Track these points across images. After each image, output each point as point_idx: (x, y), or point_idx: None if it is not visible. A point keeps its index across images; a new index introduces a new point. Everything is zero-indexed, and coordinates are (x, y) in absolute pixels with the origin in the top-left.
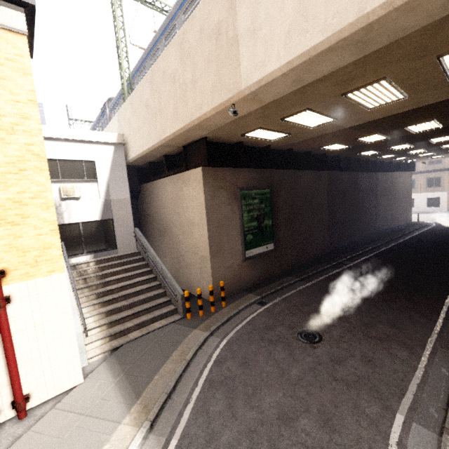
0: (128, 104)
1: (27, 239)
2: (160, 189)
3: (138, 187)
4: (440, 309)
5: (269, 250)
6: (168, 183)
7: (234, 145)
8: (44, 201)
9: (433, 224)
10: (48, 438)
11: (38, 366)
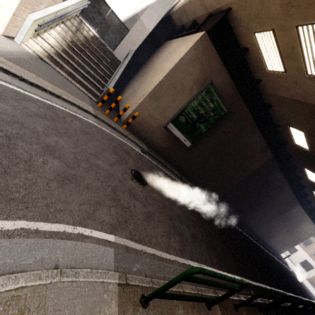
0: None
1: None
2: (171, 45)
3: (162, 41)
4: (234, 274)
5: (184, 143)
6: (178, 41)
7: (241, 49)
8: None
9: (291, 270)
10: None
11: None
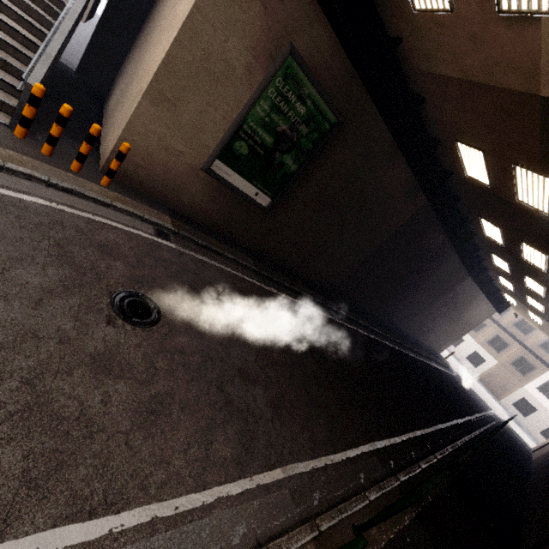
0: None
1: None
2: None
3: None
4: (361, 443)
5: (256, 201)
6: None
7: None
8: None
9: (454, 374)
10: None
11: None
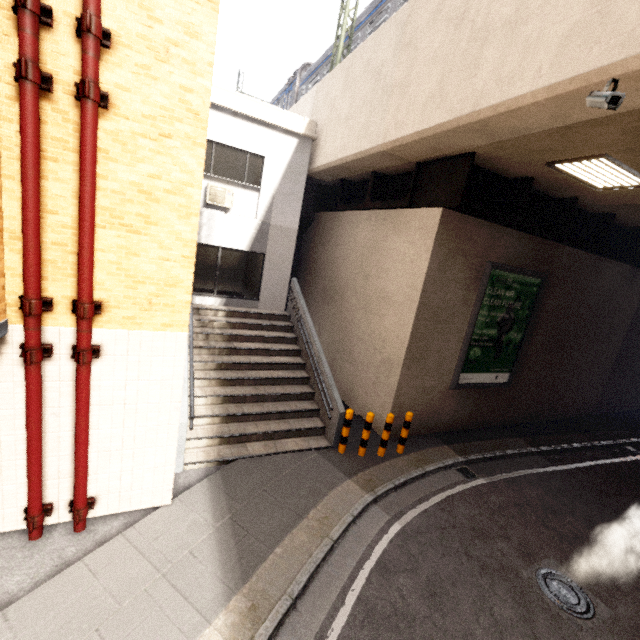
0: (342, 70)
1: (145, 262)
2: (347, 226)
3: (311, 215)
4: None
5: (498, 383)
6: (364, 221)
7: (513, 181)
8: (185, 203)
9: None
10: (102, 593)
11: (116, 462)
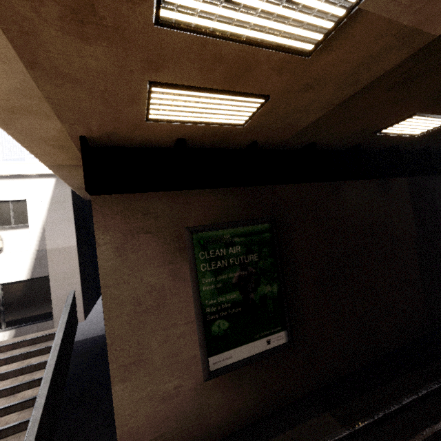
0: None
1: None
2: None
3: None
4: None
5: (273, 348)
6: None
7: (174, 148)
8: None
9: None
10: None
11: None
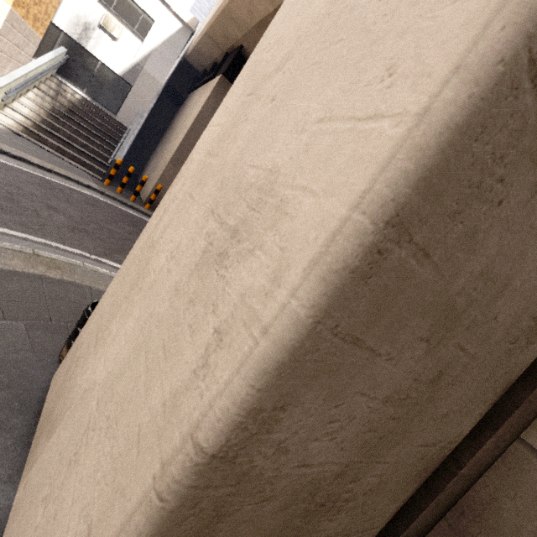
0: None
1: None
2: (193, 97)
3: (185, 94)
4: None
5: None
6: (200, 91)
7: None
8: None
9: None
10: None
11: None
